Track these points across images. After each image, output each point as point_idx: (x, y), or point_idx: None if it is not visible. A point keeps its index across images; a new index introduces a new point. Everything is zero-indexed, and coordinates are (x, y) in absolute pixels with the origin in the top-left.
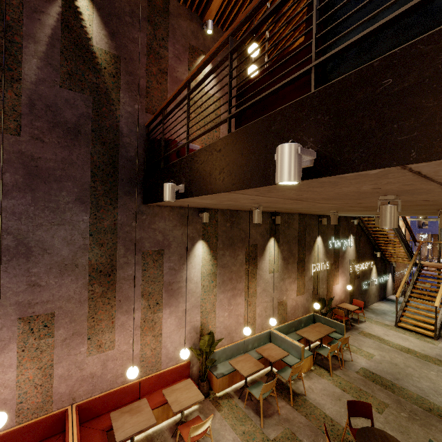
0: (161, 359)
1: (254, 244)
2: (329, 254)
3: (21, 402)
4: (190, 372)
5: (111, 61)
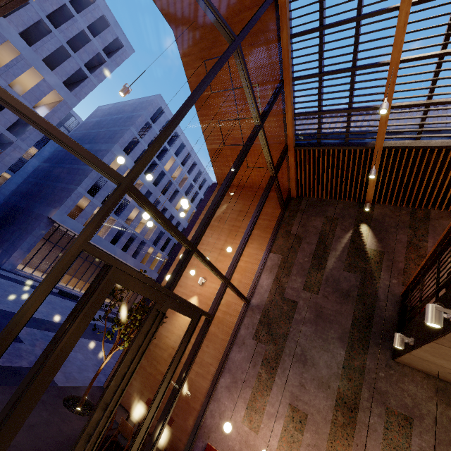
0: None
1: None
2: None
3: None
4: None
5: (377, 254)
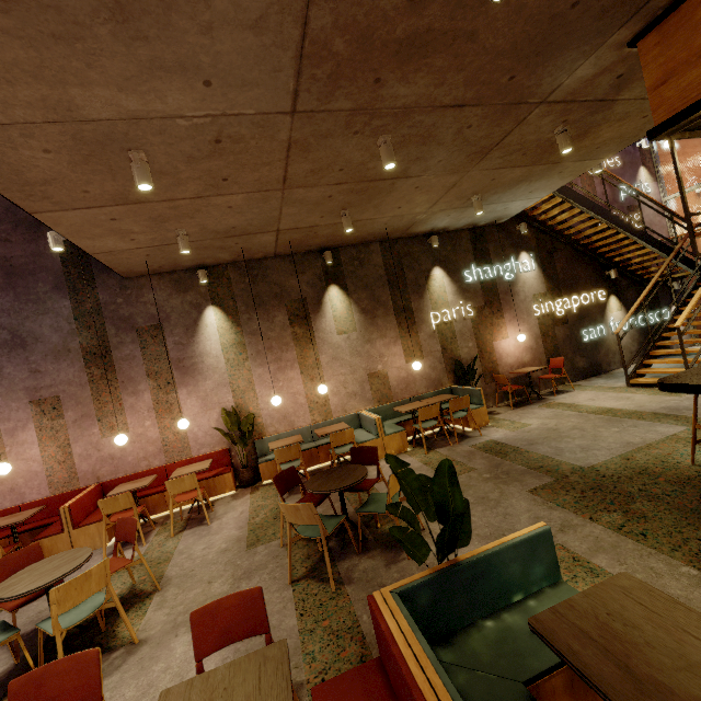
0: (189, 445)
1: (300, 298)
2: (469, 292)
3: (51, 475)
4: (235, 462)
5: None
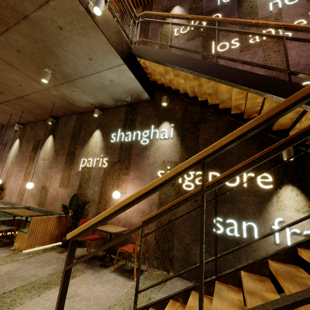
0: None
1: (39, 140)
2: (110, 149)
3: None
4: None
5: None
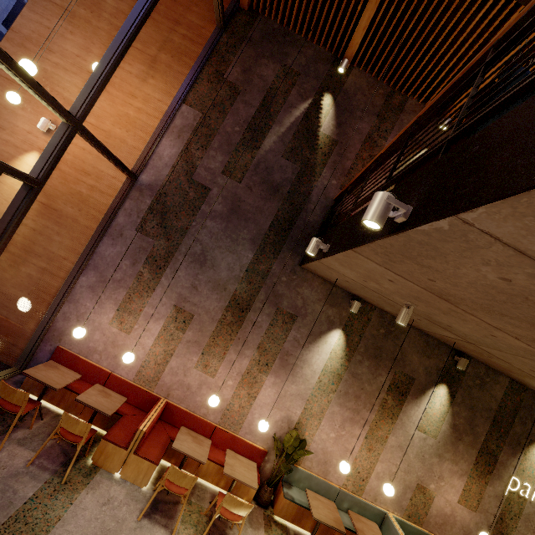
0: (243, 423)
1: (410, 375)
2: None
3: (144, 366)
4: (262, 466)
5: (328, 144)
